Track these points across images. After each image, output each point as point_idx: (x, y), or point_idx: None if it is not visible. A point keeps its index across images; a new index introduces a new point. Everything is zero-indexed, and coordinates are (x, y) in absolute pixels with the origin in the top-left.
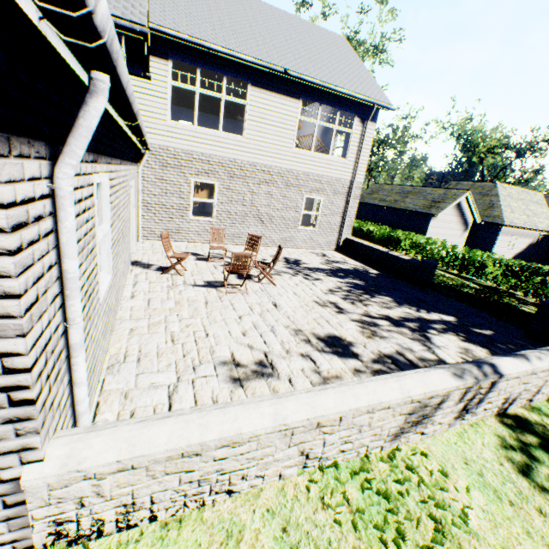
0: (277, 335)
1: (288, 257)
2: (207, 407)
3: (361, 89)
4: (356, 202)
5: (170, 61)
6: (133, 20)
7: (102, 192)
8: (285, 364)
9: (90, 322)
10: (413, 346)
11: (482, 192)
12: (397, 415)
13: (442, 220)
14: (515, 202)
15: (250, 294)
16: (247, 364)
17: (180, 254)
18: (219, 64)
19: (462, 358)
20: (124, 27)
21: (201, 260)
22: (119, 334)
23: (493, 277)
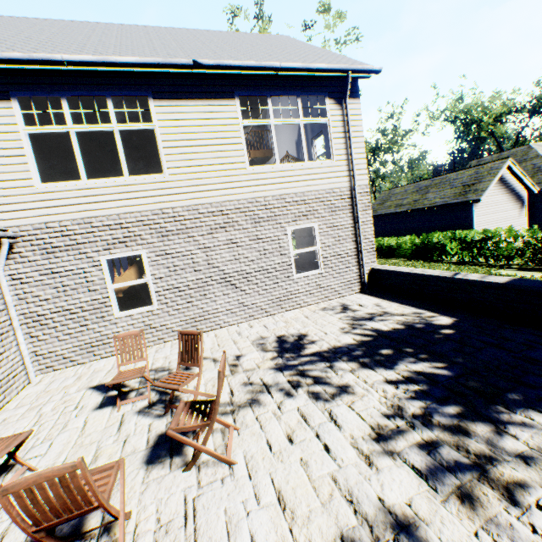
0: None
1: (284, 335)
2: None
3: (321, 61)
4: (368, 214)
5: (13, 100)
6: None
7: None
8: None
9: None
10: None
11: (516, 159)
12: None
13: (487, 204)
14: None
15: None
16: None
17: None
18: (93, 84)
19: None
20: None
21: (106, 404)
22: None
23: None
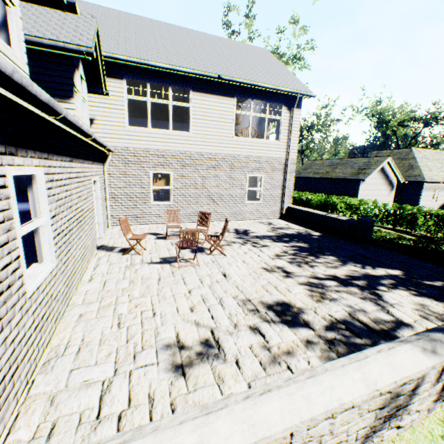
0: (225, 308)
1: (238, 228)
2: (107, 442)
3: (284, 84)
4: (292, 176)
5: (124, 80)
6: (80, 44)
7: (38, 185)
8: (232, 341)
9: (0, 324)
10: (366, 306)
11: (400, 157)
12: (365, 413)
13: (370, 184)
14: (431, 162)
15: (201, 266)
16: (192, 345)
17: (138, 235)
18: (164, 78)
19: (420, 316)
20: (72, 50)
21: (160, 238)
22: (66, 322)
23: (426, 227)
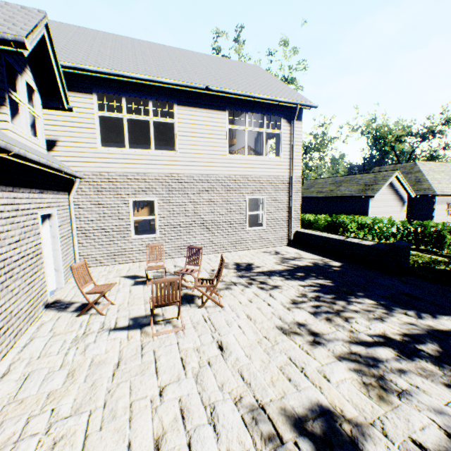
0: (220, 435)
1: (239, 262)
2: None
3: (281, 95)
4: (298, 195)
5: (94, 94)
6: (8, 32)
7: None
8: None
9: None
10: None
11: (405, 171)
12: None
13: (379, 200)
14: (438, 174)
15: (187, 331)
16: None
17: (102, 286)
18: (143, 91)
19: None
20: None
21: (138, 284)
22: None
23: None
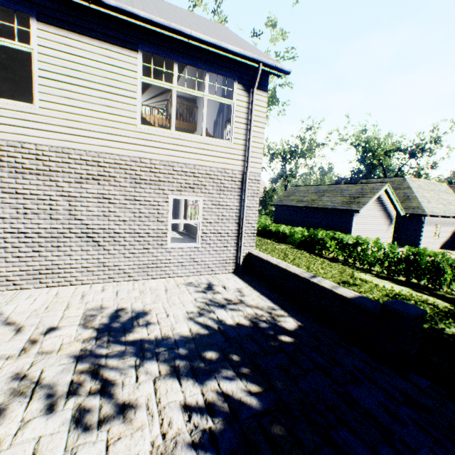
0: None
1: (126, 308)
2: None
3: (238, 47)
4: (256, 201)
5: None
6: None
7: None
8: None
9: None
10: None
11: (393, 186)
12: None
13: (365, 216)
14: (427, 193)
15: None
16: None
17: None
18: None
19: None
20: None
21: None
22: None
23: None
